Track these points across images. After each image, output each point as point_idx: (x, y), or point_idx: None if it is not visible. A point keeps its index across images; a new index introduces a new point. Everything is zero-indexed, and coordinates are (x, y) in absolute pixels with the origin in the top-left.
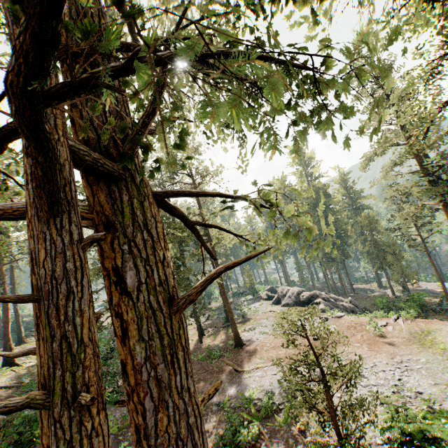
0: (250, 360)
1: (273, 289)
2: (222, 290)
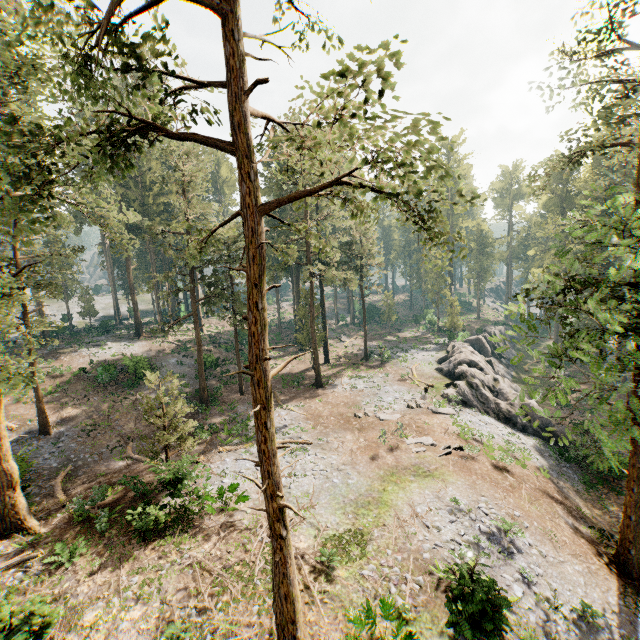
0: (299, 401)
1: (478, 342)
2: (311, 329)
